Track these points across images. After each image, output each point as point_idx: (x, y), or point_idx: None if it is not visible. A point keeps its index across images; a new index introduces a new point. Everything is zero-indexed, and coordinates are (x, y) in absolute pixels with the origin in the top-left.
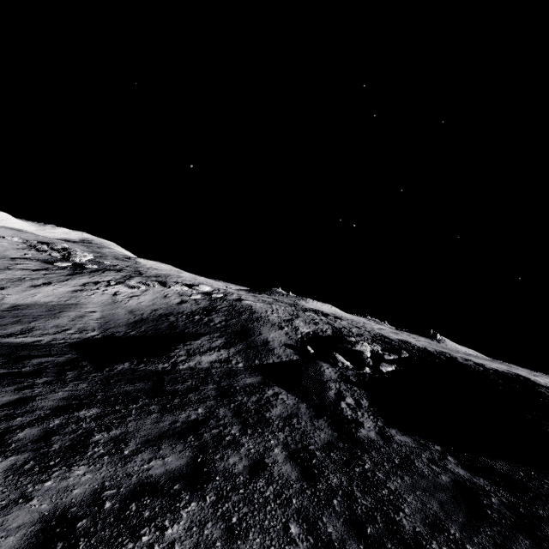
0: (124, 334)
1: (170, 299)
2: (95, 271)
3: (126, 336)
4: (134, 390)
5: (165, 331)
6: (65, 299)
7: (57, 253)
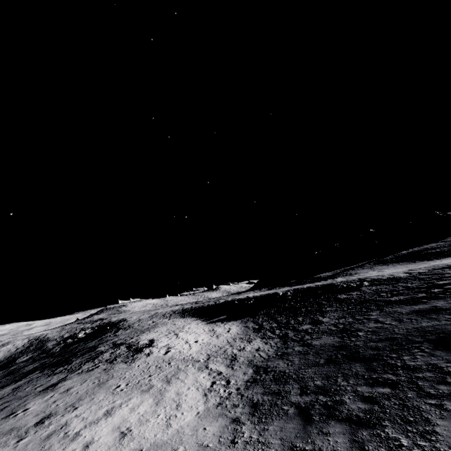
0: None
1: (12, 351)
2: None
3: None
4: (4, 369)
5: (11, 360)
6: None
7: None
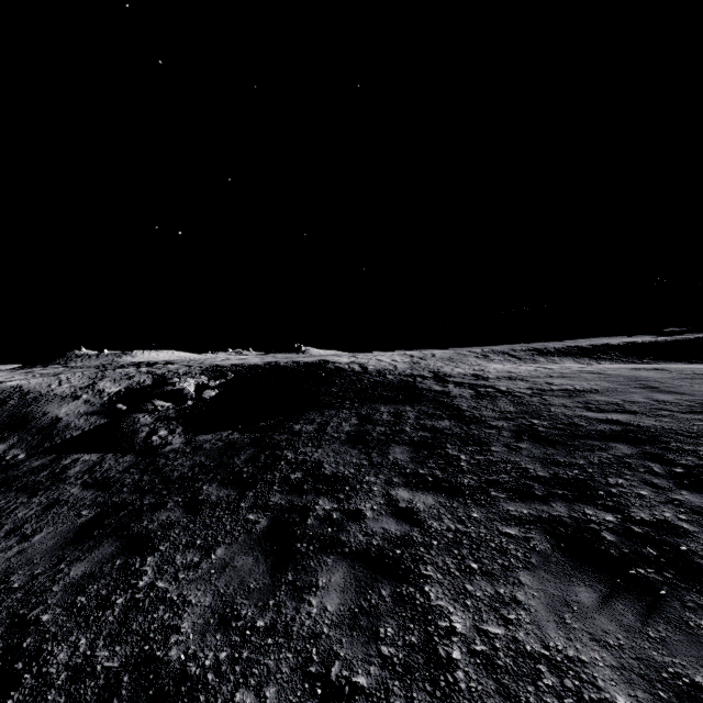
0: None
1: None
2: None
3: None
4: None
5: None
6: None
7: None
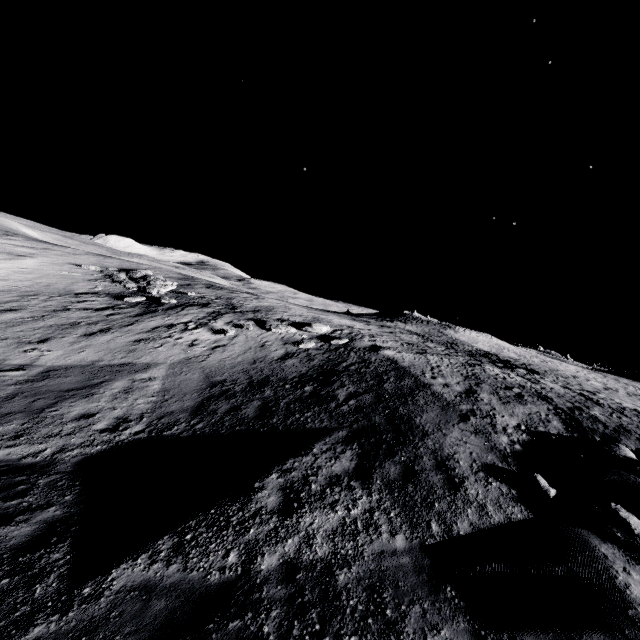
0: (185, 428)
1: (269, 351)
2: (173, 307)
3: (186, 435)
4: None
5: (254, 422)
6: (121, 356)
7: (132, 284)
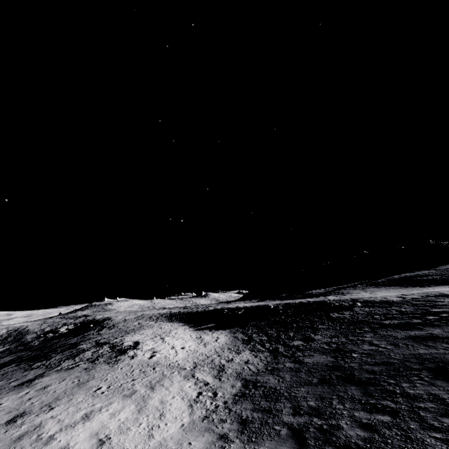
0: None
1: None
2: None
3: None
4: None
5: None
6: None
7: None
